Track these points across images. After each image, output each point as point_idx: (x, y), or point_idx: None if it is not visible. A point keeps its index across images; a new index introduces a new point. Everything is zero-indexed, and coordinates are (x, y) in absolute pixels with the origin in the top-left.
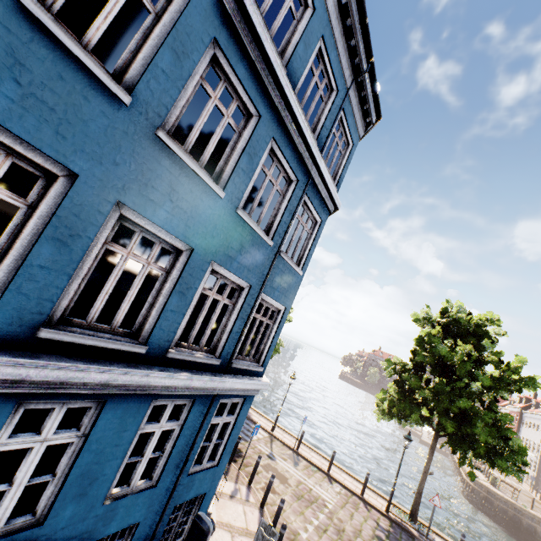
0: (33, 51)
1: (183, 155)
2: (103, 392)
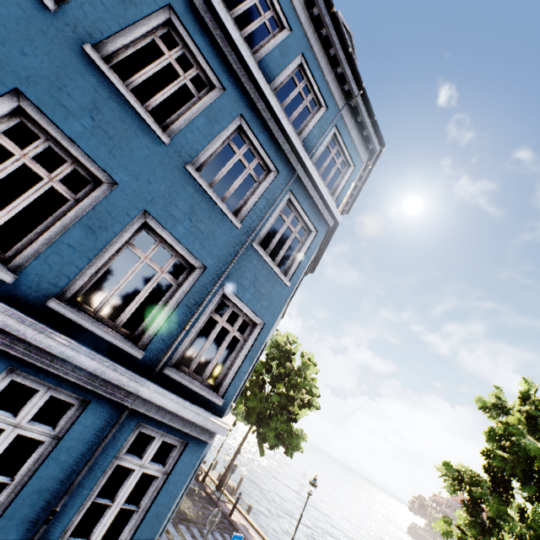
0: None
1: (114, 79)
2: None
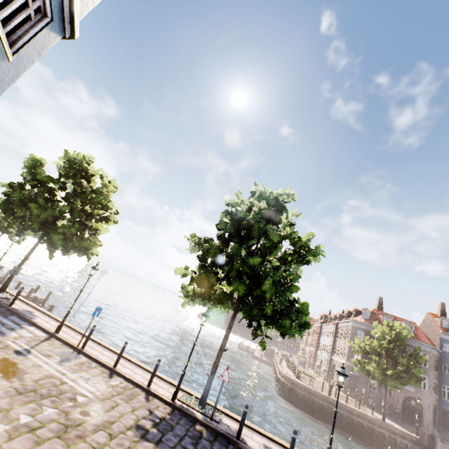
0: None
1: None
2: None
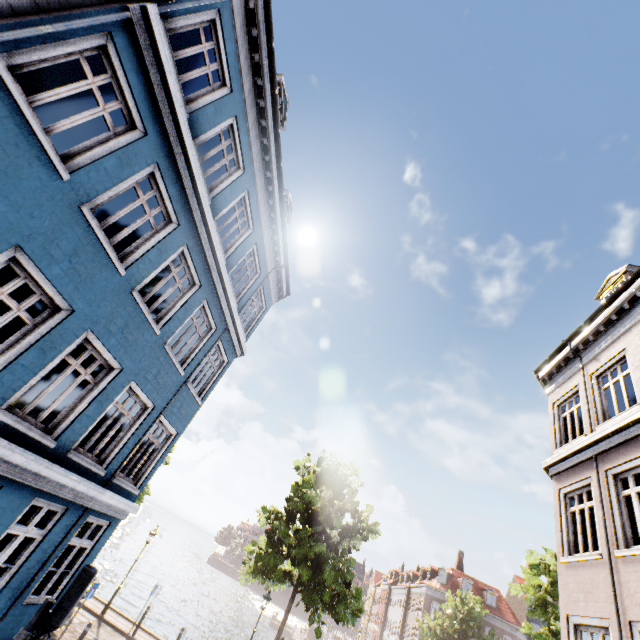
0: (86, 248)
1: (143, 305)
2: (8, 476)
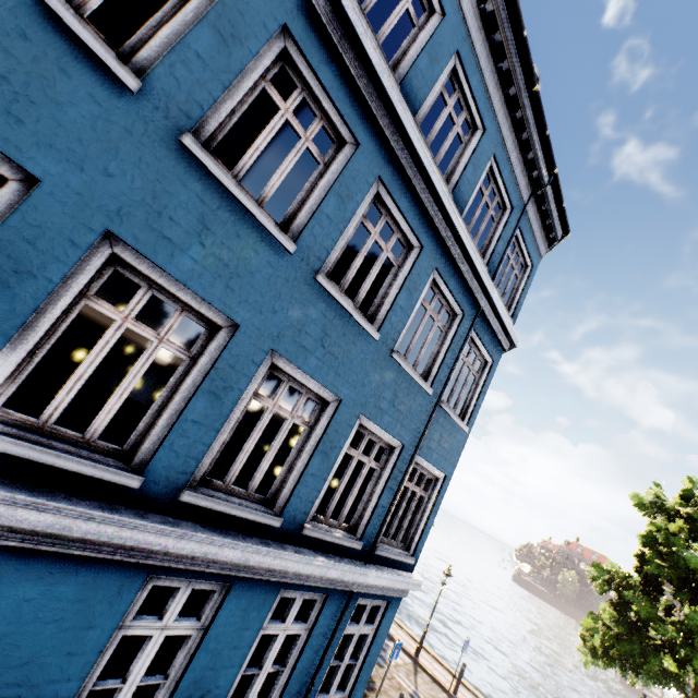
0: (219, 216)
1: (339, 297)
2: (231, 573)
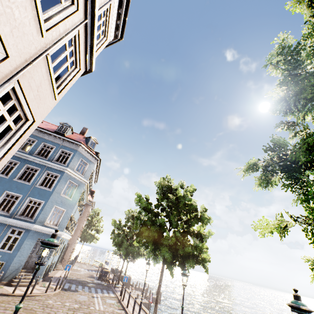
0: None
1: None
2: None
